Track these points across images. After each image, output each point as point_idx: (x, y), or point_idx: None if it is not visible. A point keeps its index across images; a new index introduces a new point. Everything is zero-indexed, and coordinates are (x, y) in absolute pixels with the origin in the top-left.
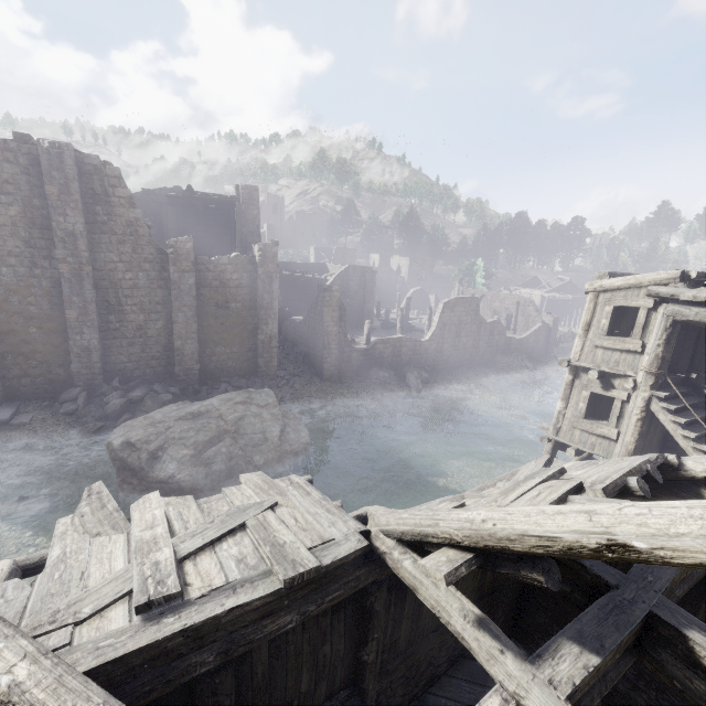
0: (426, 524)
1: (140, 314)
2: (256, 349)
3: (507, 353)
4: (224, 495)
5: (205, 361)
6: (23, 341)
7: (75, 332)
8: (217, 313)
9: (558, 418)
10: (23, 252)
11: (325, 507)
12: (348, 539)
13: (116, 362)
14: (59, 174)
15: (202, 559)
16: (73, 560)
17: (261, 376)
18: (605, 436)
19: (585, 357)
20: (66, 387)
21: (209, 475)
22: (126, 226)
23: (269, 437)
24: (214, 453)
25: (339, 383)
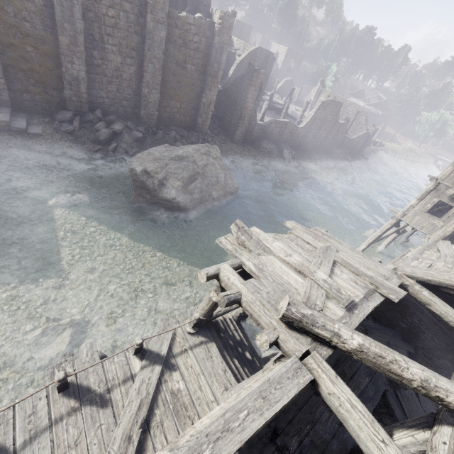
0: None
1: (118, 56)
2: (197, 108)
3: (340, 147)
4: (296, 237)
5: (161, 110)
6: (22, 57)
7: (67, 60)
8: (176, 71)
9: (409, 209)
10: None
11: (361, 255)
12: (392, 277)
13: (97, 96)
14: None
15: (336, 279)
16: (268, 270)
17: (197, 131)
18: (433, 224)
19: (448, 179)
20: (59, 109)
21: (191, 201)
22: None
23: (220, 181)
24: (194, 187)
25: (242, 146)
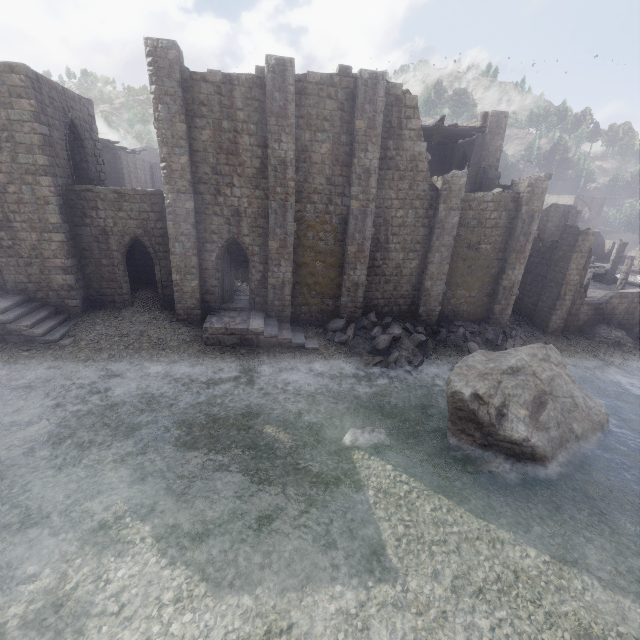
0: None
1: (400, 253)
2: (492, 294)
3: None
4: None
5: (444, 303)
6: (310, 273)
7: (350, 268)
8: (467, 255)
9: None
10: (324, 189)
11: None
12: None
13: (371, 298)
14: (369, 108)
15: None
16: None
17: (493, 323)
18: None
19: None
20: (331, 317)
21: (548, 442)
22: (408, 161)
23: (578, 403)
24: (547, 417)
25: (564, 338)
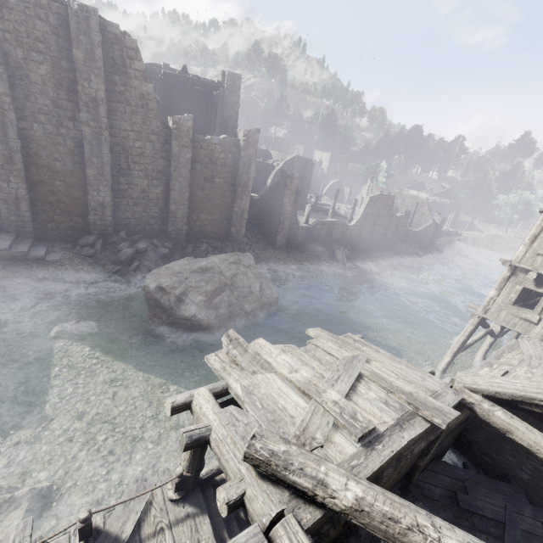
0: (533, 391)
1: (144, 180)
2: (230, 218)
3: (405, 241)
4: (316, 347)
5: (191, 224)
6: (50, 191)
7: (93, 189)
8: (205, 186)
9: (489, 302)
10: (51, 111)
11: (403, 364)
12: (446, 392)
13: (123, 217)
14: (85, 39)
15: (357, 400)
16: (259, 393)
17: (232, 241)
18: (527, 319)
19: (525, 261)
20: (83, 234)
21: (217, 317)
22: (138, 98)
23: (254, 291)
24: (220, 301)
25: (286, 252)
